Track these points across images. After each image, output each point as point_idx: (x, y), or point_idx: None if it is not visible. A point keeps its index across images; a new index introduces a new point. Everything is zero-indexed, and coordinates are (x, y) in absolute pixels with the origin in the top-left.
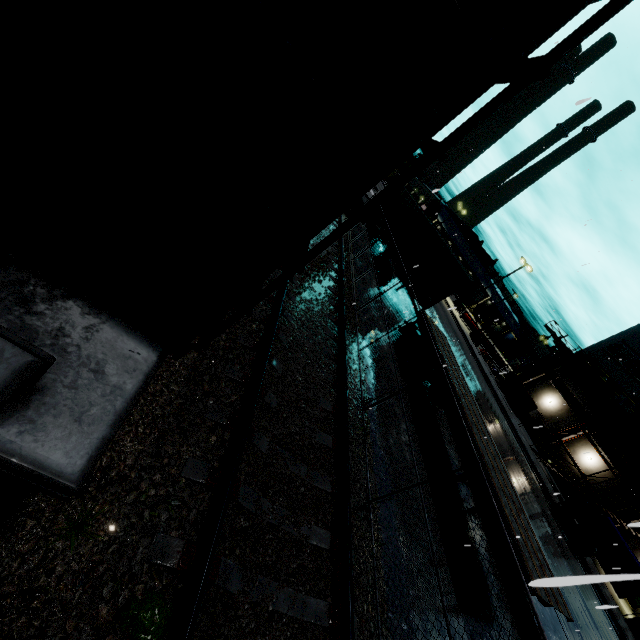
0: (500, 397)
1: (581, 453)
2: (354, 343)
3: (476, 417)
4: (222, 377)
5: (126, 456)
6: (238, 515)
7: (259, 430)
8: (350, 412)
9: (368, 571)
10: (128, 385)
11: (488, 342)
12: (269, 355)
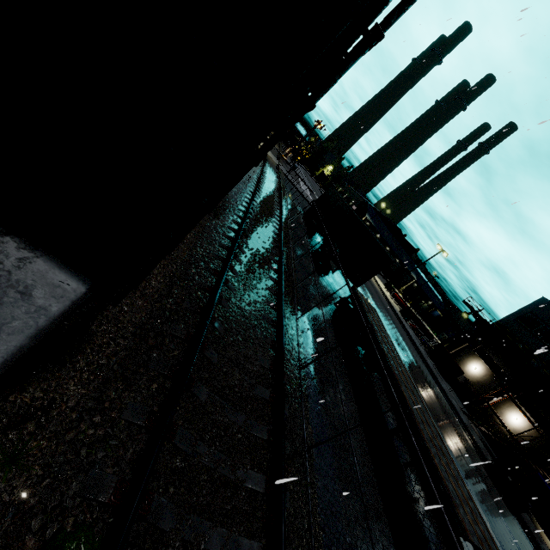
0: (430, 365)
1: (507, 414)
2: (292, 313)
3: (405, 377)
4: (167, 334)
5: (68, 398)
6: (174, 456)
7: (199, 381)
8: (287, 370)
9: (303, 516)
10: (54, 308)
11: (416, 317)
12: (212, 317)
